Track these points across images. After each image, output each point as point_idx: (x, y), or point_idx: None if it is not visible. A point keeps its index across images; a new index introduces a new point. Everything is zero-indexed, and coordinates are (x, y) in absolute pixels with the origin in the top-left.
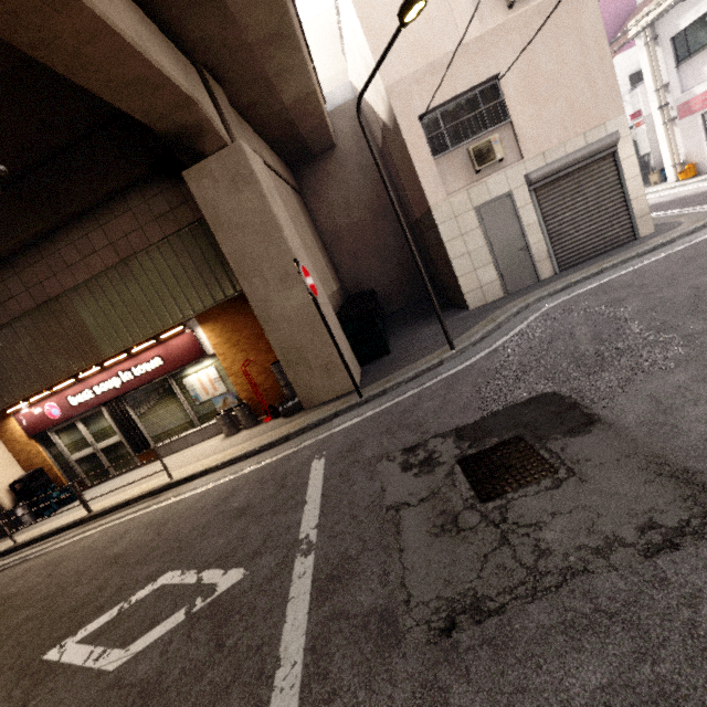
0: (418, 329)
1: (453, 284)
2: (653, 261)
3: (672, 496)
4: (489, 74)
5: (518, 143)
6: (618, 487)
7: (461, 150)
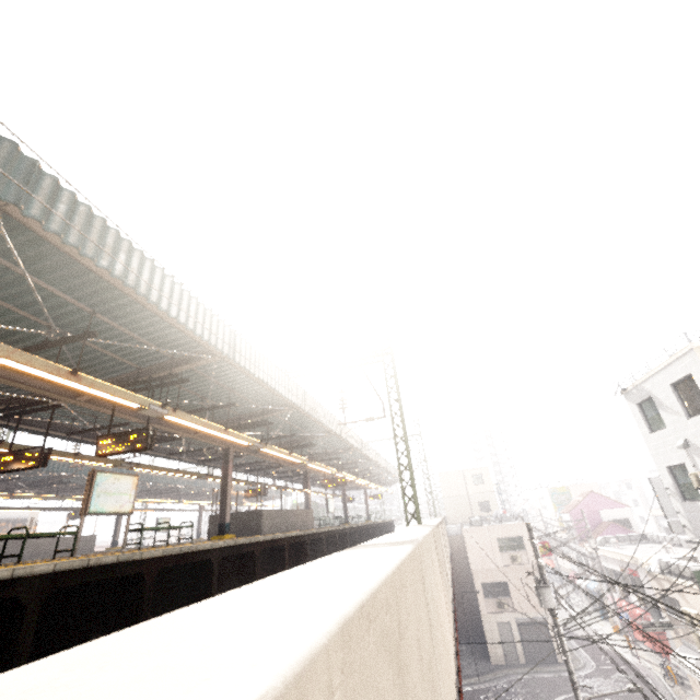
0: (470, 663)
1: (487, 648)
2: (549, 676)
3: None
4: (505, 579)
5: (513, 605)
6: None
7: (493, 599)
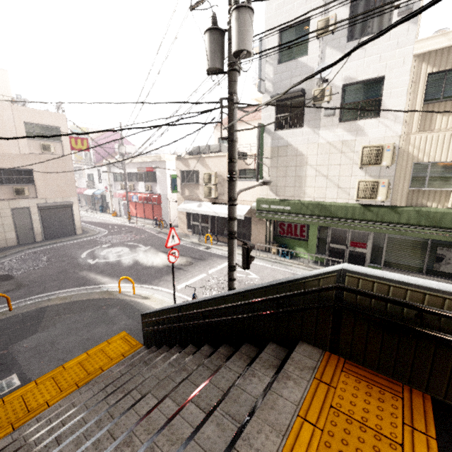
0: None
1: None
2: (71, 243)
3: (15, 287)
4: (29, 167)
5: (37, 192)
6: (6, 287)
7: (10, 186)
